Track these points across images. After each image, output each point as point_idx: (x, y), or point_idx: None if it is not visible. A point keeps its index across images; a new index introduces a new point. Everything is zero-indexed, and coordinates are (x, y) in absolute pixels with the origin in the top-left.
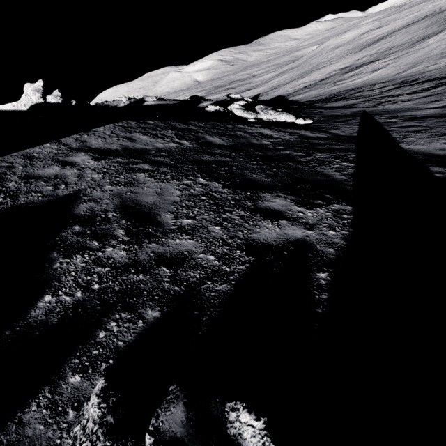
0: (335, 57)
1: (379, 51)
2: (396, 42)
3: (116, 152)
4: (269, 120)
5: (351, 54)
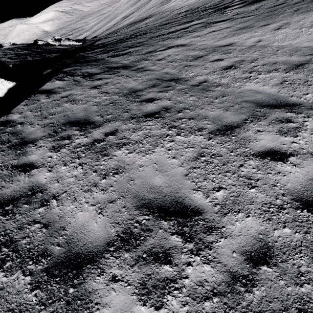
0: (124, 9)
1: (138, 6)
2: (145, 1)
3: (1, 55)
4: (65, 44)
5: (130, 8)
